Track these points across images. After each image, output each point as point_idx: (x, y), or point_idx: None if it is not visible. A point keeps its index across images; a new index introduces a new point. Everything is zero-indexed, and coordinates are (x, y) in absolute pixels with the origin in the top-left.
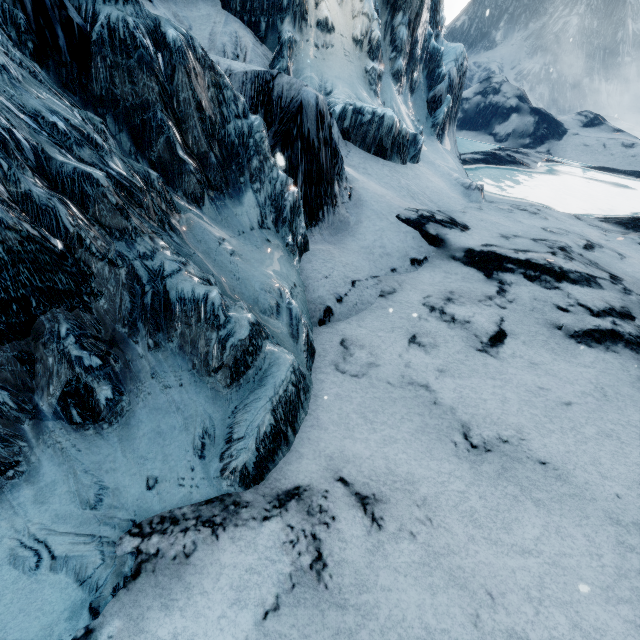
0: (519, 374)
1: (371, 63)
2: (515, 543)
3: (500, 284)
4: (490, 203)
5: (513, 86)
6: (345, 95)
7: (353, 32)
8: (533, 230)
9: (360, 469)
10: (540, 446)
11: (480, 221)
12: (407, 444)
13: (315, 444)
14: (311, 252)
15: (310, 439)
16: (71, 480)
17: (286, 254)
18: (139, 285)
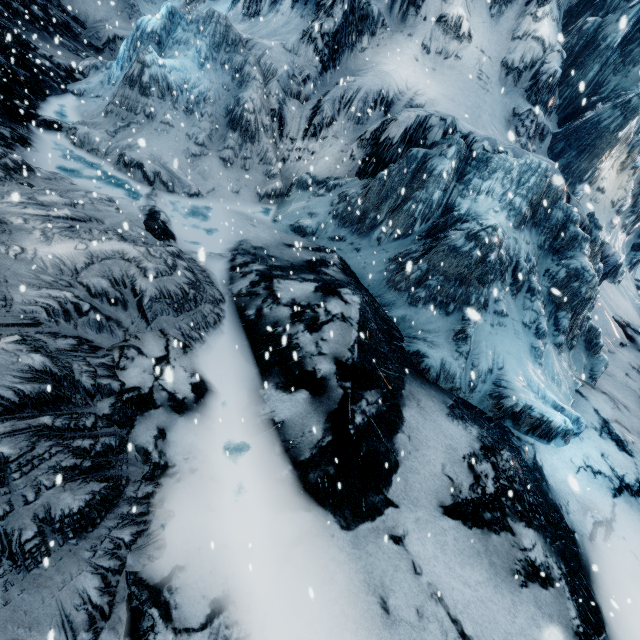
0: None
1: (615, 217)
2: None
3: None
4: None
5: None
6: None
7: (614, 197)
8: None
9: (619, 399)
10: None
11: None
12: (631, 402)
13: (603, 386)
14: None
15: (601, 384)
16: (567, 359)
17: None
18: (584, 318)
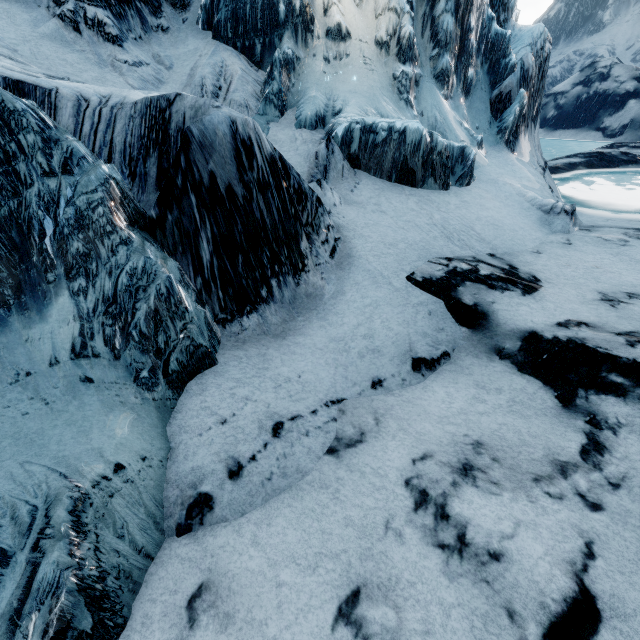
0: None
1: (401, 67)
2: None
3: (591, 426)
4: (587, 232)
5: (629, 67)
6: (358, 111)
7: (376, 34)
8: None
9: None
10: None
11: (565, 267)
12: None
13: None
14: (218, 367)
15: None
16: None
17: (130, 396)
18: None
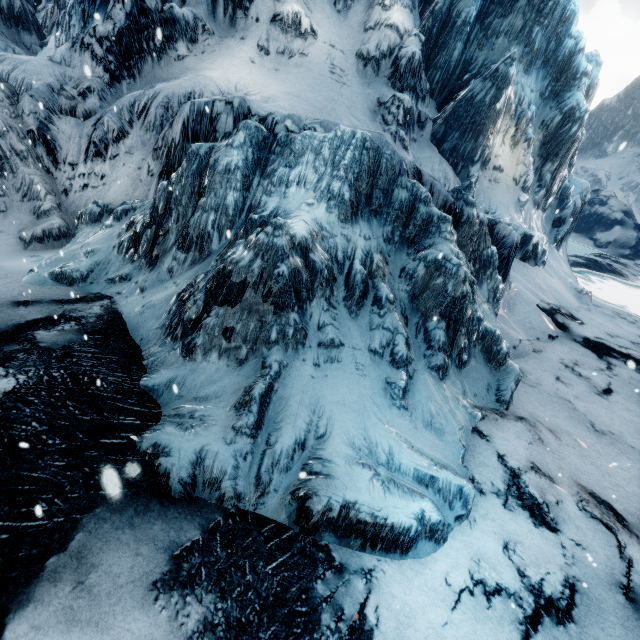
0: (620, 411)
1: (522, 194)
2: (618, 466)
3: (608, 364)
4: (596, 307)
5: (620, 202)
6: (504, 216)
7: (514, 174)
8: (631, 335)
9: (545, 421)
10: (631, 441)
11: (590, 319)
12: (563, 420)
13: (522, 406)
14: (497, 318)
15: (519, 404)
16: (457, 383)
17: (494, 317)
18: (474, 321)
